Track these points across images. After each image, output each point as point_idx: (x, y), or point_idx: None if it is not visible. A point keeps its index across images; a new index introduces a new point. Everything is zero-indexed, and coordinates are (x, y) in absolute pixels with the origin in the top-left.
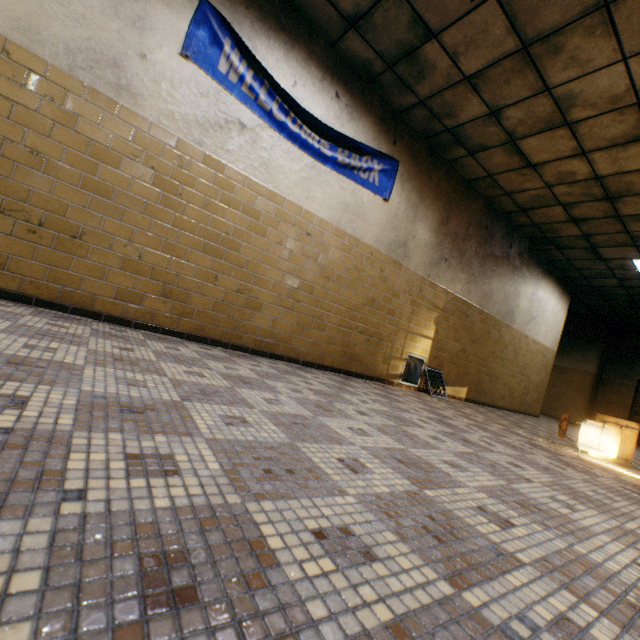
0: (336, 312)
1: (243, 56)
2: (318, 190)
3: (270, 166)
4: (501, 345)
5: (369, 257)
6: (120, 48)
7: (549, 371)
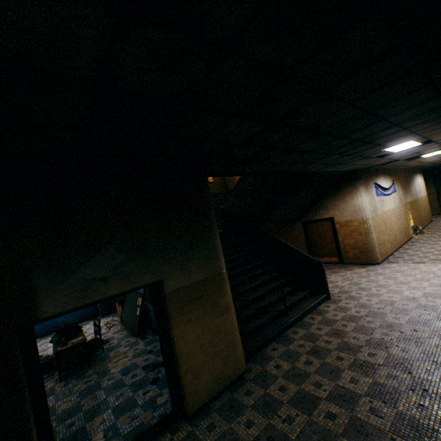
0: (401, 227)
1: (378, 187)
2: (390, 202)
3: (386, 204)
4: (419, 206)
5: (399, 208)
6: (374, 204)
7: (428, 203)
